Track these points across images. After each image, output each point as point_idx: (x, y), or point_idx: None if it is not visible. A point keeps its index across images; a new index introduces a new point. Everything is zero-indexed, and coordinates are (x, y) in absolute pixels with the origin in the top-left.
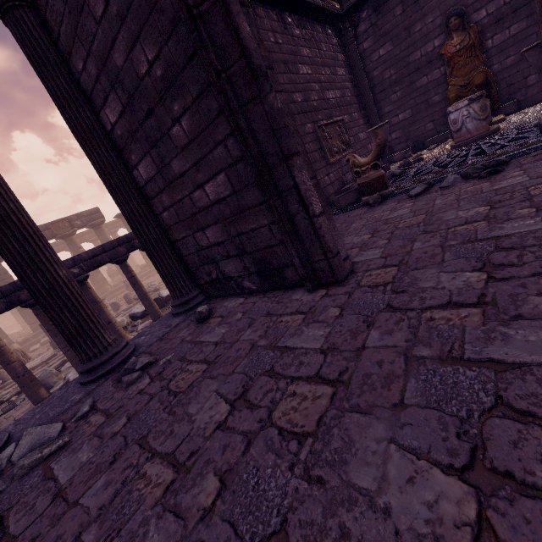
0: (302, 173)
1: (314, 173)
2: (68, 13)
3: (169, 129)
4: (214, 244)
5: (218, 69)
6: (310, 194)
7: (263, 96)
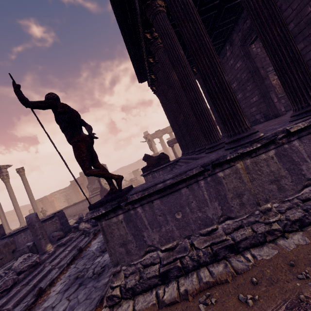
0: (272, 94)
1: (276, 93)
2: (229, 68)
3: (246, 88)
4: (254, 111)
5: (256, 79)
6: (273, 98)
7: (264, 82)
